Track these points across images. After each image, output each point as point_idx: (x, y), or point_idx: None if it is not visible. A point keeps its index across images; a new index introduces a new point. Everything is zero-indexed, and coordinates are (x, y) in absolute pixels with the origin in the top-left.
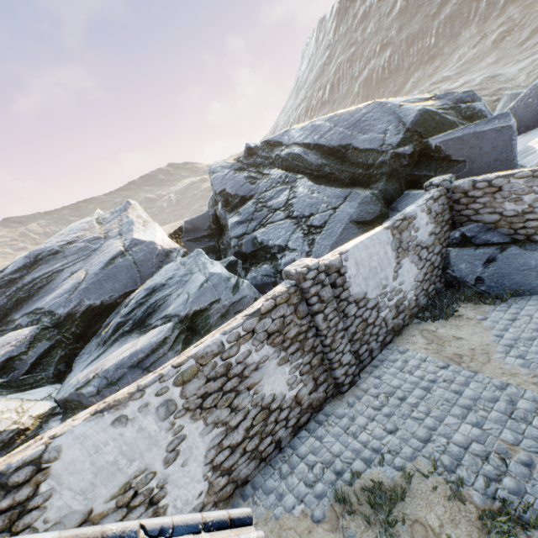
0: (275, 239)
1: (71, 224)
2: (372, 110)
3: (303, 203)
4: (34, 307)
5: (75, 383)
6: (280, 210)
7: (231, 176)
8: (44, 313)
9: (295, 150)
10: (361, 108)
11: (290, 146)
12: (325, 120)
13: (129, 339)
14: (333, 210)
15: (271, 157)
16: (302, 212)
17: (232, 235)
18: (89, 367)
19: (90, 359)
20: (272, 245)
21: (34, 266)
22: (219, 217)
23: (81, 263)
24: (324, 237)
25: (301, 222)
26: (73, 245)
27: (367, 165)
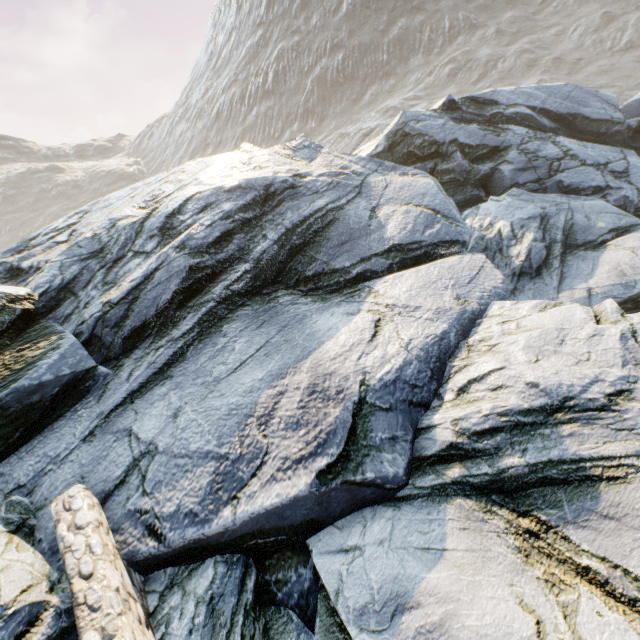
0: (589, 182)
1: (215, 158)
2: (574, 90)
3: (586, 154)
4: (379, 246)
5: (615, 287)
6: (565, 159)
7: (455, 126)
8: (436, 245)
9: (526, 111)
10: (560, 86)
11: (514, 106)
12: (533, 89)
13: (587, 255)
14: (624, 160)
15: (485, 115)
16: (594, 161)
17: (524, 181)
18: (584, 281)
19: (538, 286)
20: (585, 187)
21: (267, 204)
22: (440, 172)
23: (361, 200)
24: (638, 179)
25: (599, 169)
26: (309, 179)
27: (598, 133)
